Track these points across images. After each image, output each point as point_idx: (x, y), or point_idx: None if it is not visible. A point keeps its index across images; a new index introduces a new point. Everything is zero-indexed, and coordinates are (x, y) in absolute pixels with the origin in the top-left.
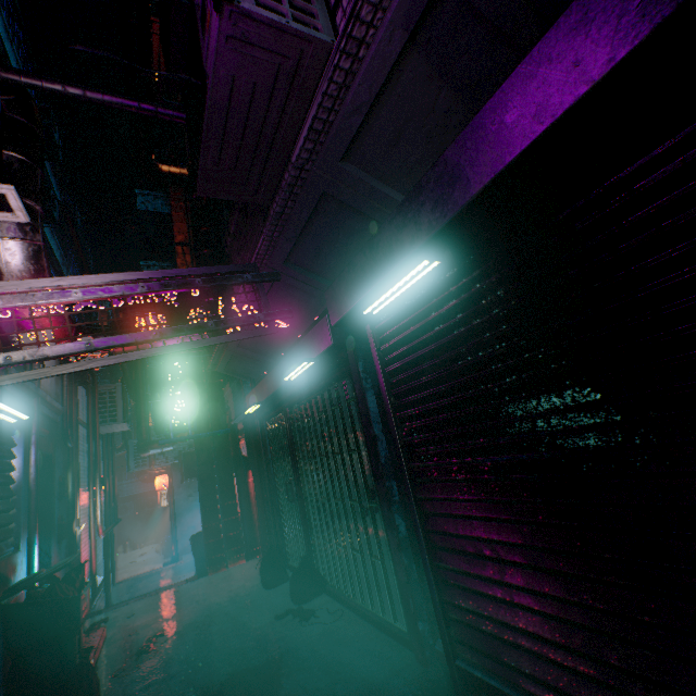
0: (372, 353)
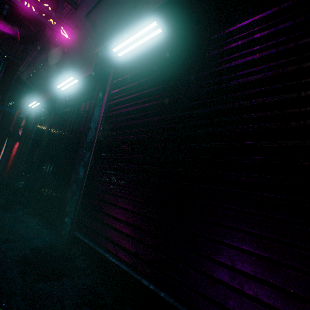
0: (108, 82)
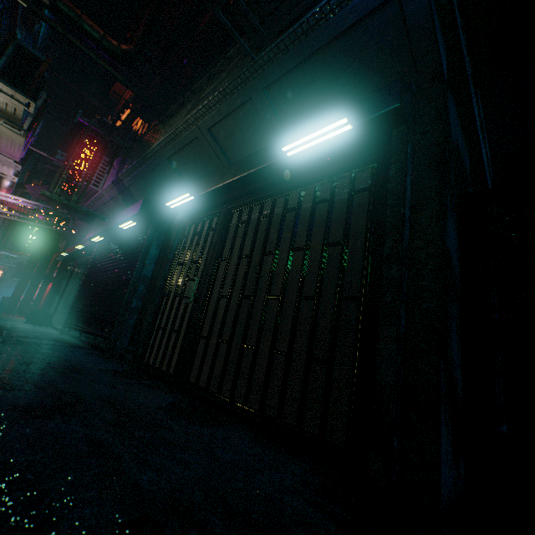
0: (95, 251)
